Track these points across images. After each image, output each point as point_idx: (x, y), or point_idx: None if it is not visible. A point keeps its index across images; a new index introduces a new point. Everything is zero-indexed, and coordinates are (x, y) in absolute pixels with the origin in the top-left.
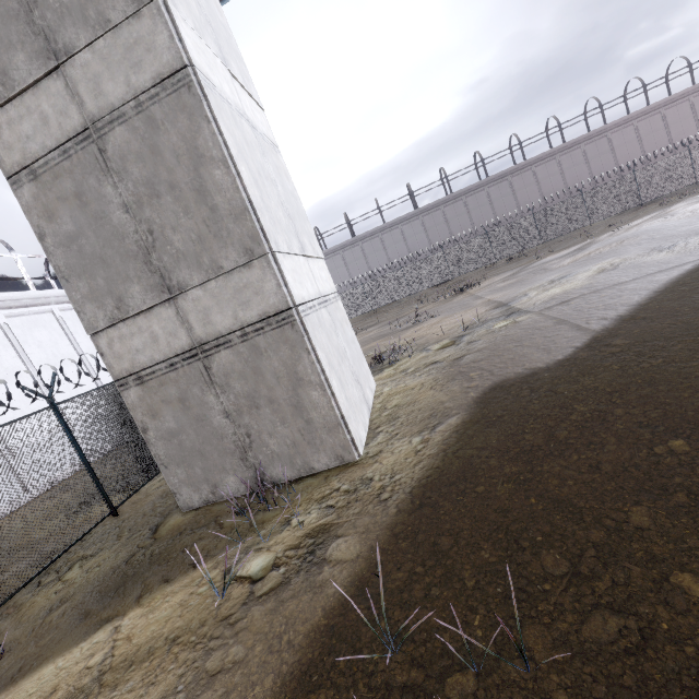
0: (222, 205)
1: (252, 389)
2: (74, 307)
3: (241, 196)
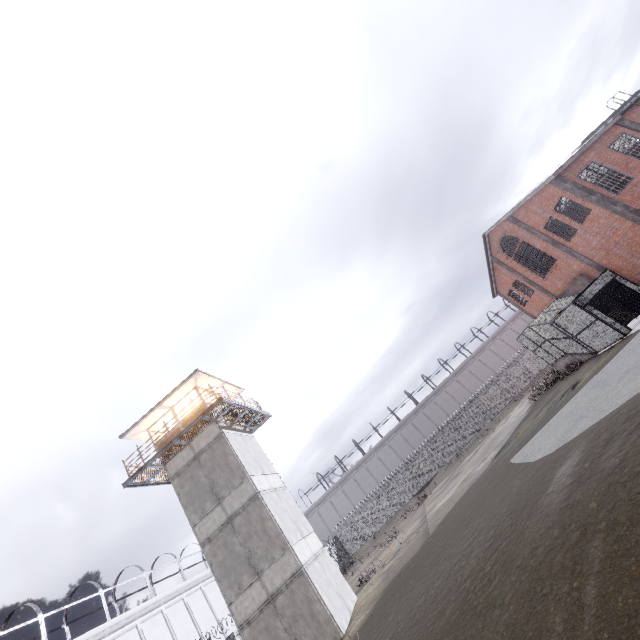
0: (272, 534)
1: (294, 611)
2: (222, 593)
3: (278, 528)
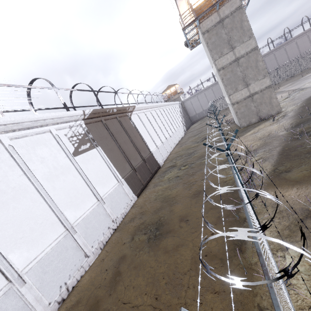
0: (260, 68)
1: (261, 101)
2: (226, 91)
3: (264, 66)
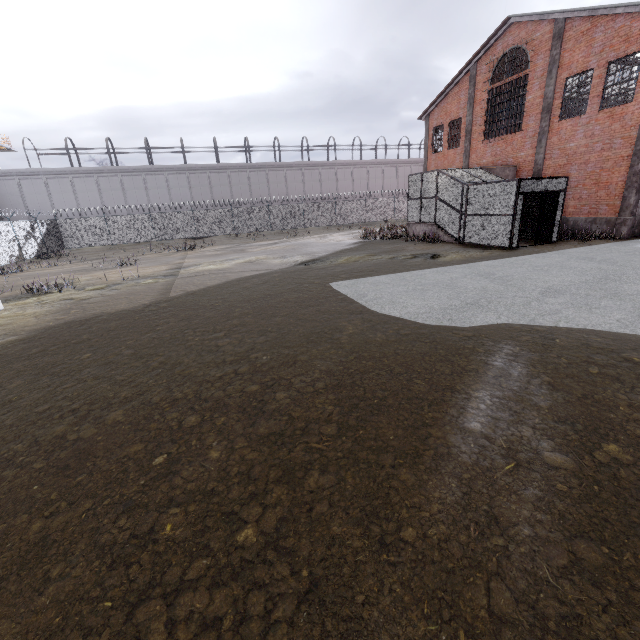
0: None
1: None
2: None
3: None
